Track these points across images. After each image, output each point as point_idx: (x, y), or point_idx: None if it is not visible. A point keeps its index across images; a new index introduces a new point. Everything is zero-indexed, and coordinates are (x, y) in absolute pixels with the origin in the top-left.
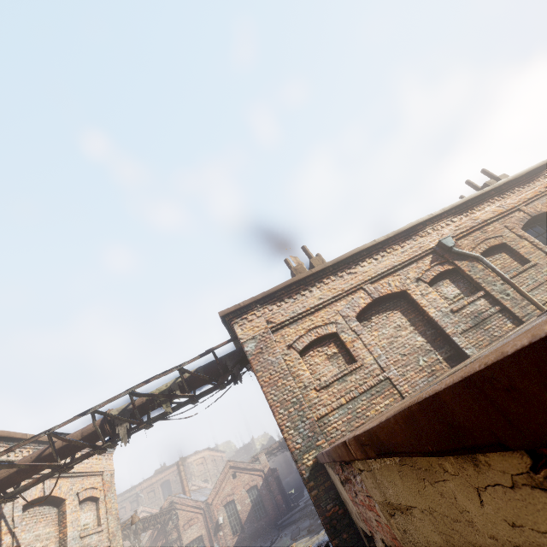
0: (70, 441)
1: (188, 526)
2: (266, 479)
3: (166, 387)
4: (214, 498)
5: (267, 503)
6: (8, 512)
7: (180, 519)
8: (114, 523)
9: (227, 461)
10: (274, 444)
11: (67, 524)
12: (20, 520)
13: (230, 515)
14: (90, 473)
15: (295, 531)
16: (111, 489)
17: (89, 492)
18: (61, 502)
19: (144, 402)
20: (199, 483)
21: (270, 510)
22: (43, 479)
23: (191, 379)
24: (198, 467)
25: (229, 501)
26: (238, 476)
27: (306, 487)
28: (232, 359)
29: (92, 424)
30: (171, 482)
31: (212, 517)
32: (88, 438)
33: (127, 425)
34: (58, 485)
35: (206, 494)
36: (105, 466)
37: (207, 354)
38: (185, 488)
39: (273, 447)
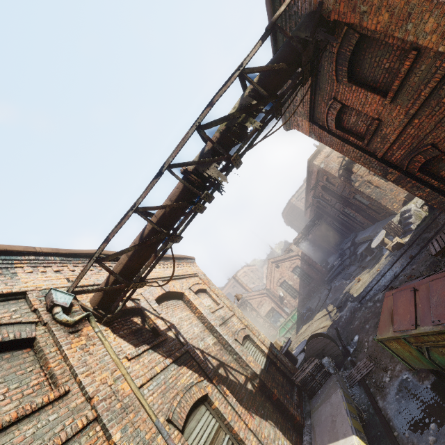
0: (163, 207)
1: (260, 306)
2: (302, 259)
3: (235, 109)
4: (270, 285)
5: (310, 273)
6: (146, 306)
7: (253, 304)
8: (227, 301)
9: (268, 260)
10: (298, 236)
11: (197, 306)
12: (160, 309)
13: (286, 290)
14: (188, 276)
15: (345, 276)
16: (210, 283)
17: (197, 287)
18: (182, 296)
19: (219, 137)
20: (250, 286)
21: (314, 276)
22: (159, 258)
23: (262, 82)
24: (244, 278)
25: (281, 282)
26: (281, 265)
27: (419, 182)
28: (305, 28)
29: (174, 188)
30: (231, 293)
31: (274, 295)
32: (179, 200)
33: (215, 165)
34: (171, 285)
35: (260, 287)
36: (196, 270)
37: (269, 33)
38: (246, 288)
39: (297, 238)
